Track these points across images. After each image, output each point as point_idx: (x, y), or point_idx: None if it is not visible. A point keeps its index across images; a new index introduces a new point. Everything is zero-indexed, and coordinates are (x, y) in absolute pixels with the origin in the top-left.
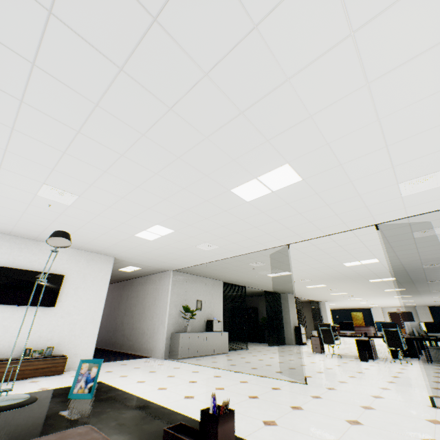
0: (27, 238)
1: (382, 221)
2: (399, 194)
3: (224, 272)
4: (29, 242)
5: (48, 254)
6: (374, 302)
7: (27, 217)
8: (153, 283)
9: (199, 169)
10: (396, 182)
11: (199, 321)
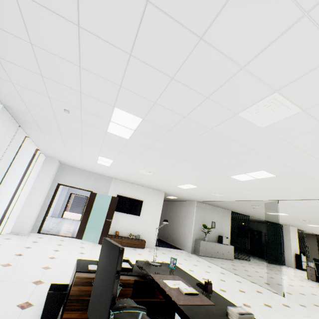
0: (128, 182)
1: None
2: None
3: (231, 206)
4: (129, 184)
5: (136, 189)
6: None
7: (131, 176)
8: (184, 206)
9: (211, 169)
10: None
11: (213, 235)
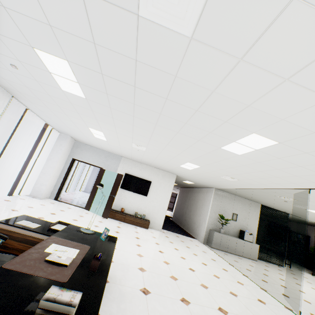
0: (138, 161)
1: None
2: None
3: (257, 198)
4: (138, 163)
5: (145, 170)
6: None
7: (133, 154)
8: (203, 194)
9: (192, 137)
10: None
11: (233, 228)
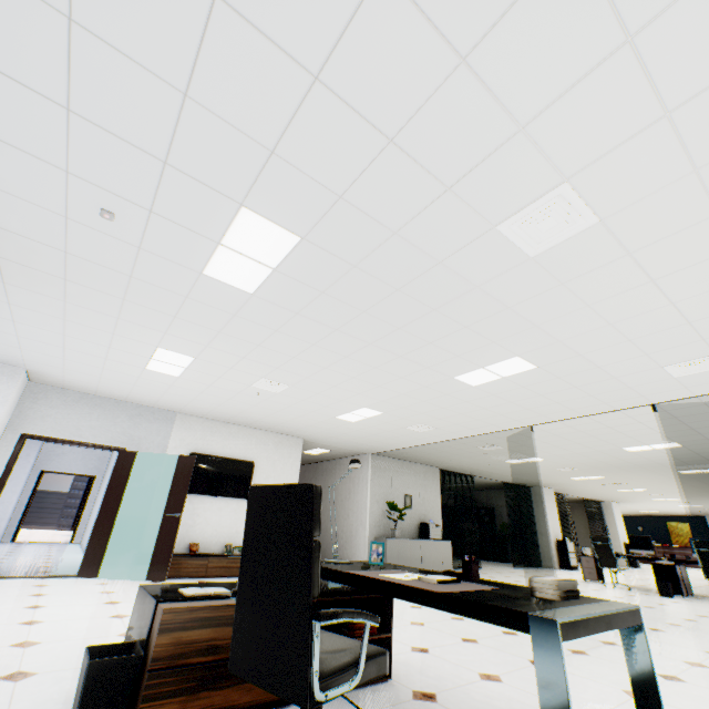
0: (218, 420)
1: (660, 401)
2: (670, 376)
3: (441, 457)
4: (220, 425)
5: (237, 437)
6: (707, 506)
7: (229, 403)
8: (345, 470)
9: (420, 363)
10: (658, 366)
11: (409, 524)
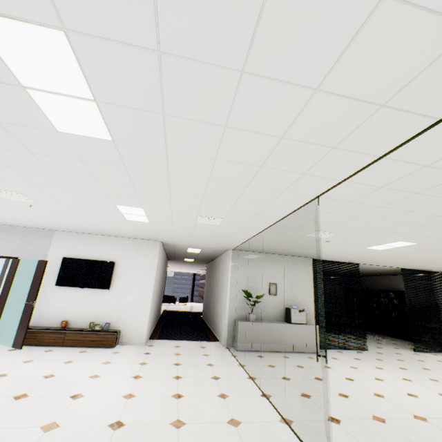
0: (86, 233)
1: None
2: None
3: (293, 248)
4: (88, 236)
5: (102, 244)
6: None
7: (49, 218)
8: (222, 264)
9: None
10: None
11: (274, 308)
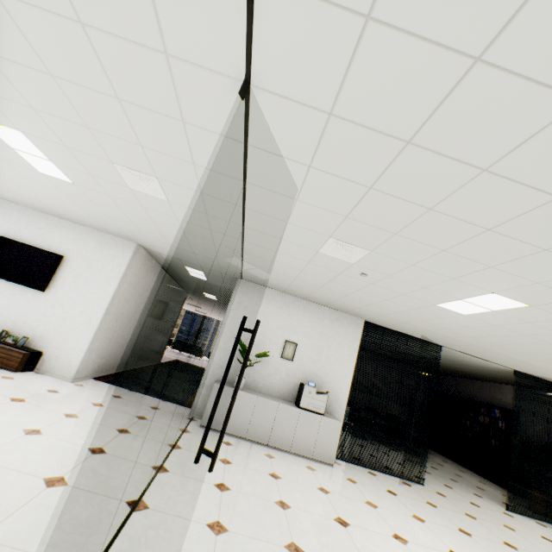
0: (37, 209)
1: None
2: None
3: (323, 288)
4: (39, 214)
5: (55, 229)
6: None
7: None
8: None
9: None
10: None
11: (284, 379)
